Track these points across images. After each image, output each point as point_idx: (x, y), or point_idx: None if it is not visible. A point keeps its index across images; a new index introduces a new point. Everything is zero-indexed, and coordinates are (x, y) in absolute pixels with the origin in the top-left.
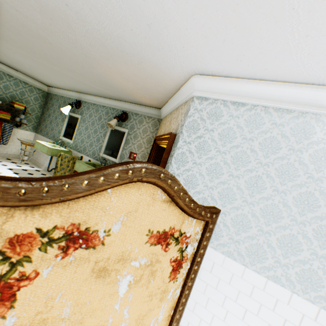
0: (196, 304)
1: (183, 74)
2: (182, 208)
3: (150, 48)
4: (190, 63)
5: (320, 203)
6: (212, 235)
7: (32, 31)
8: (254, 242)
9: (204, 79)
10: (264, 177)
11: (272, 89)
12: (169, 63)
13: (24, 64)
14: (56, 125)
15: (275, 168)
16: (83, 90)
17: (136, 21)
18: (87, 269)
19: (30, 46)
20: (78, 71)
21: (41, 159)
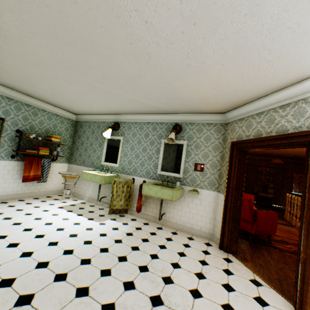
0: None
1: None
2: None
3: None
4: None
5: None
6: None
7: (137, 48)
8: None
9: None
10: None
11: None
12: None
13: (69, 95)
14: (93, 151)
15: None
16: (126, 110)
17: None
18: None
19: (109, 69)
20: (148, 88)
21: (80, 189)
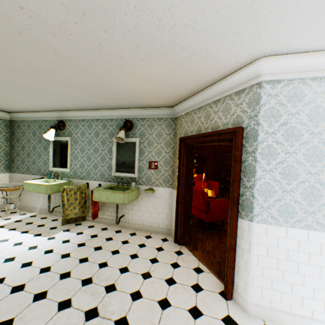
0: None
1: (244, 60)
2: None
3: (225, 32)
4: (269, 43)
5: None
6: None
7: (31, 38)
8: None
9: (276, 60)
10: None
11: None
12: (236, 49)
13: None
14: (38, 156)
15: None
16: (68, 106)
17: None
18: None
19: (13, 62)
20: (77, 83)
21: (29, 201)
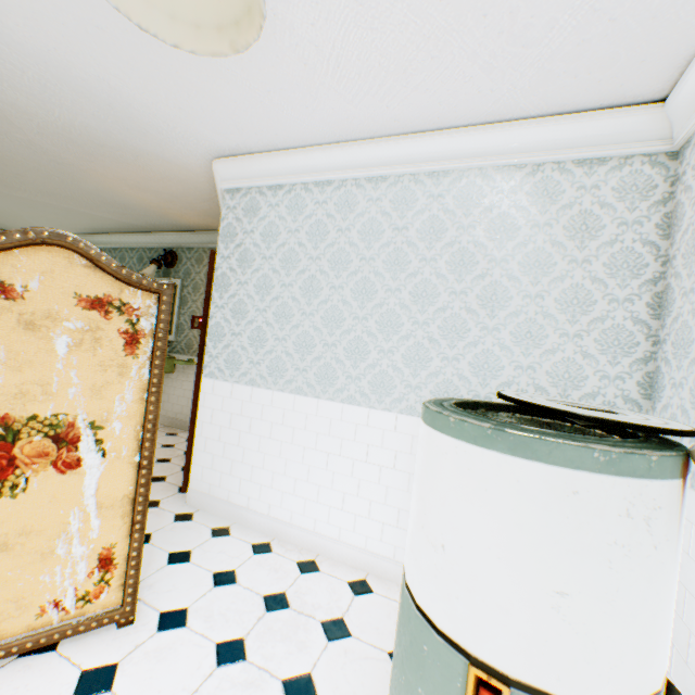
0: (274, 475)
1: (201, 162)
2: (112, 274)
3: (132, 134)
4: (195, 144)
5: (377, 287)
6: (277, 373)
7: None
8: (323, 362)
9: (226, 163)
10: (319, 275)
11: (302, 159)
12: (172, 151)
13: None
14: None
15: (328, 260)
16: (88, 227)
17: (91, 104)
18: (14, 319)
19: None
20: (59, 191)
21: None
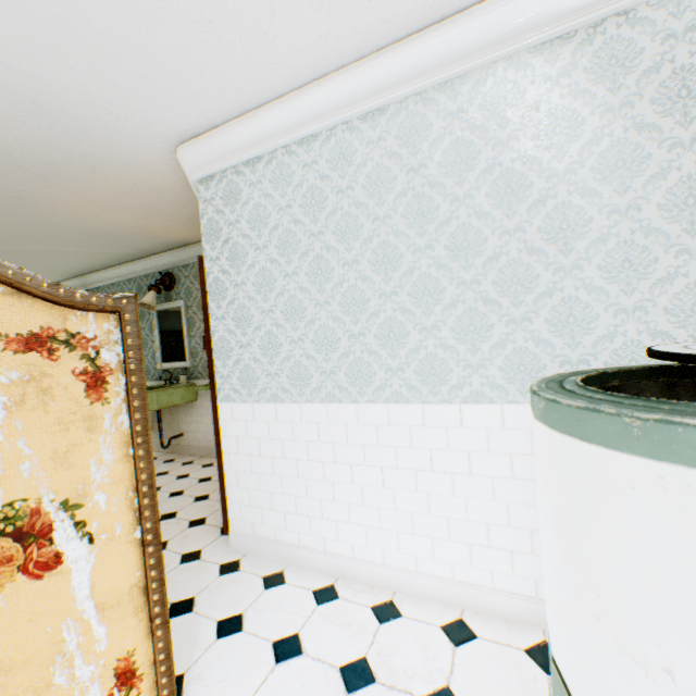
0: (322, 503)
1: (164, 156)
2: (46, 298)
3: (76, 137)
4: (149, 132)
5: (401, 251)
6: (300, 382)
7: None
8: (352, 358)
9: (191, 148)
10: (325, 253)
11: (276, 115)
12: (127, 149)
13: None
14: None
15: (332, 232)
16: (81, 267)
17: (14, 106)
18: None
19: None
20: (35, 233)
21: None
